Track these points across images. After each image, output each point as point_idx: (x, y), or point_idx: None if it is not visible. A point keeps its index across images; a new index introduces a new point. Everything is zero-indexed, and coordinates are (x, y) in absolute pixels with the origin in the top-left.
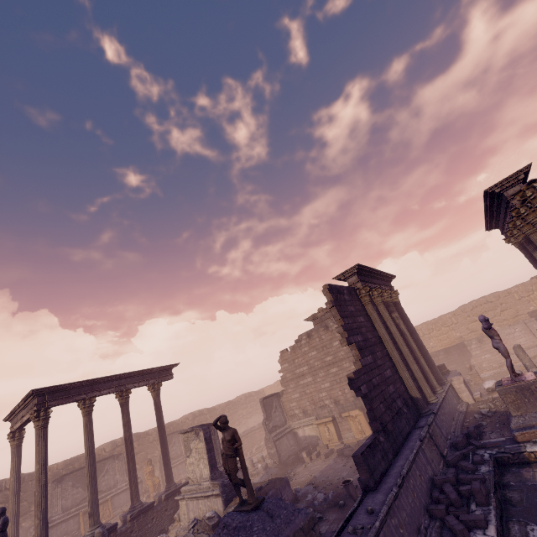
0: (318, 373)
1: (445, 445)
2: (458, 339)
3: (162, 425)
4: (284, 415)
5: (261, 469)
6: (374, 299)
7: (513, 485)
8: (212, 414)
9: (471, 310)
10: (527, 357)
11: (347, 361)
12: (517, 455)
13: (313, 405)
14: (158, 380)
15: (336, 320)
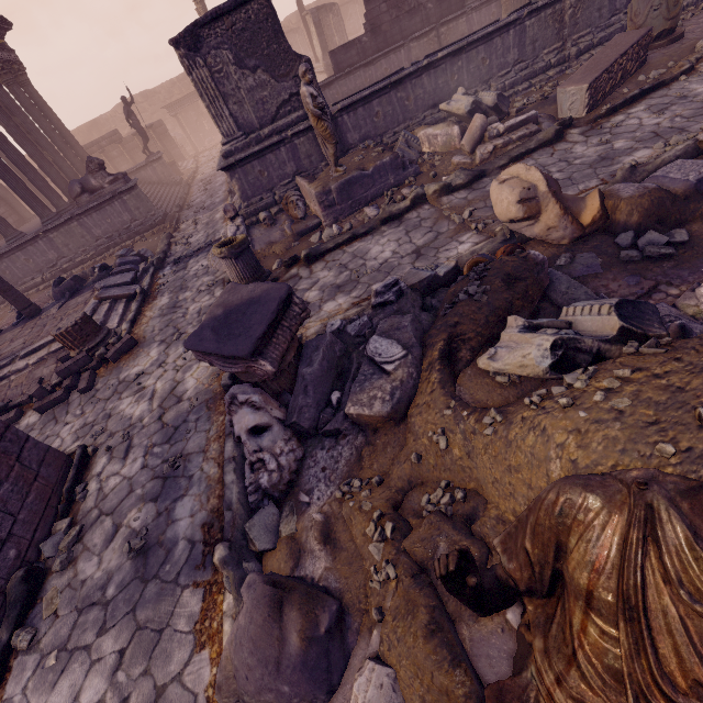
0: None
1: None
2: None
3: (299, 4)
4: None
5: None
6: None
7: None
8: None
9: None
10: None
11: None
12: None
13: None
14: None
15: None
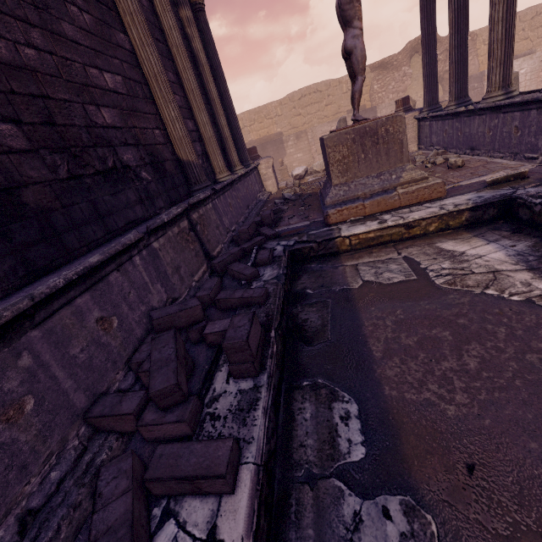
0: None
1: (221, 240)
2: (278, 136)
3: None
4: None
5: None
6: None
7: (310, 294)
8: None
9: (300, 99)
10: None
11: None
12: (325, 243)
13: None
14: None
15: None
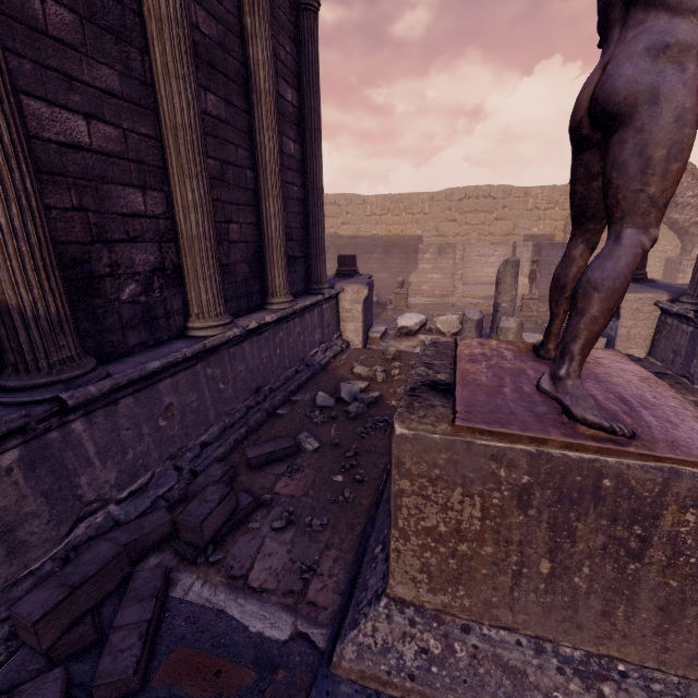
0: None
1: None
2: (415, 240)
3: None
4: None
5: None
6: None
7: None
8: None
9: (461, 200)
10: (515, 291)
11: None
12: None
13: None
14: None
15: None
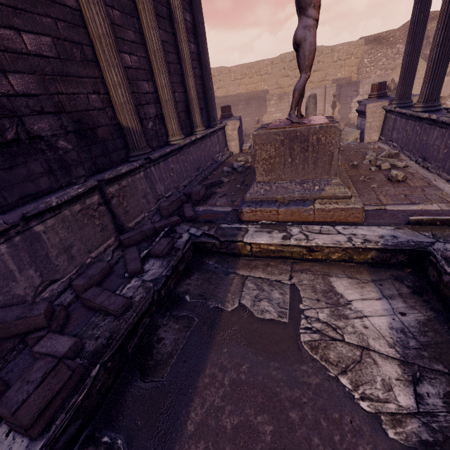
0: None
1: (146, 209)
2: (264, 93)
3: None
4: None
5: None
6: None
7: (186, 303)
8: None
9: (291, 61)
10: (315, 112)
11: None
12: (227, 244)
13: None
14: None
15: None
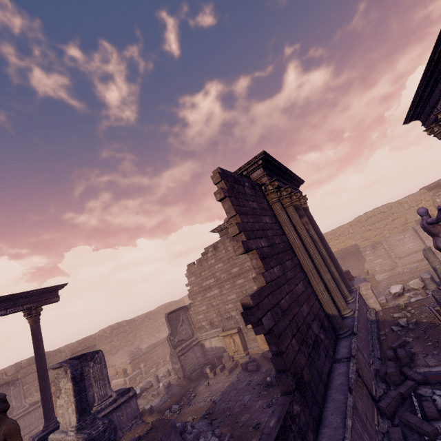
0: (224, 285)
1: (370, 377)
2: (353, 247)
3: (40, 356)
4: (191, 328)
5: (162, 389)
6: (283, 201)
7: None
8: (131, 325)
9: (366, 220)
10: (437, 259)
11: (253, 272)
12: None
13: (219, 317)
14: (36, 304)
15: (229, 217)
